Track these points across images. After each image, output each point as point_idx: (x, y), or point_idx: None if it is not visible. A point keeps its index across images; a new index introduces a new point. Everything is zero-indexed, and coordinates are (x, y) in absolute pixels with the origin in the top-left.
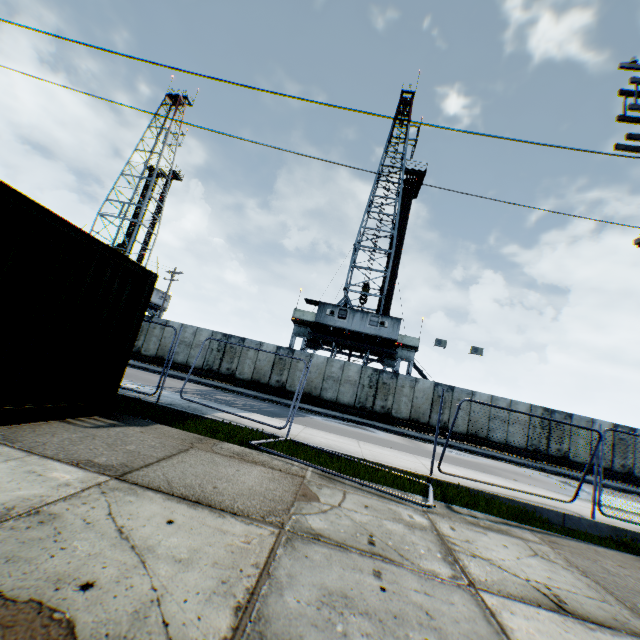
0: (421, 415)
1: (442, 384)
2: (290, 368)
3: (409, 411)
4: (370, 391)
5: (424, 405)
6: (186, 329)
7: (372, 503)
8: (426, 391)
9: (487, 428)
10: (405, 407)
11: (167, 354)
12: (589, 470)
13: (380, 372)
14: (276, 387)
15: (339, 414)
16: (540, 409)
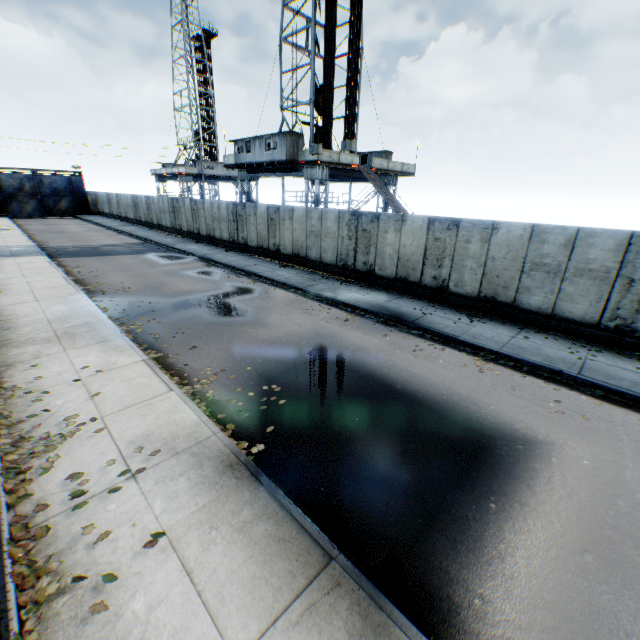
0: (263, 241)
1: (271, 205)
2: (198, 216)
3: (256, 239)
4: (234, 225)
5: (264, 231)
6: (160, 200)
7: None
8: (263, 216)
9: (306, 246)
10: (254, 235)
11: (160, 221)
12: (395, 286)
13: (236, 205)
14: (197, 234)
15: (203, 249)
16: (348, 214)
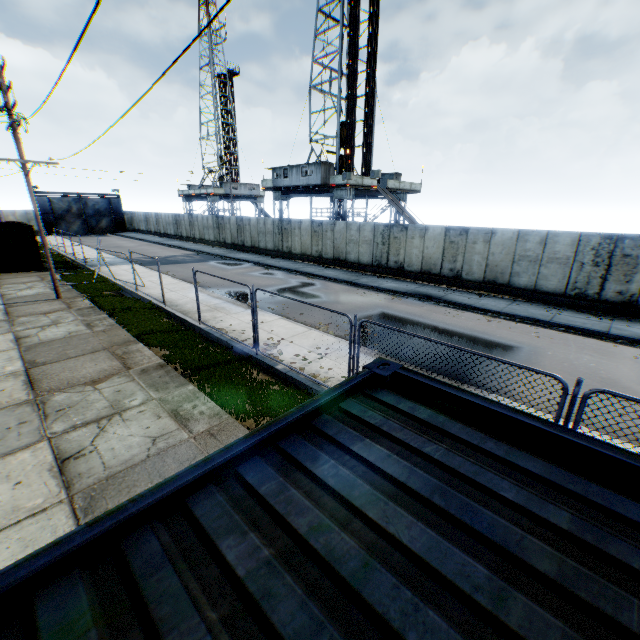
0: (307, 249)
1: (315, 221)
2: (244, 231)
3: (300, 247)
4: (279, 237)
5: (307, 241)
6: (204, 218)
7: (40, 284)
8: (307, 229)
9: (345, 252)
10: (298, 245)
11: (202, 236)
12: (420, 277)
13: (282, 221)
14: (241, 245)
15: (253, 257)
16: (382, 226)
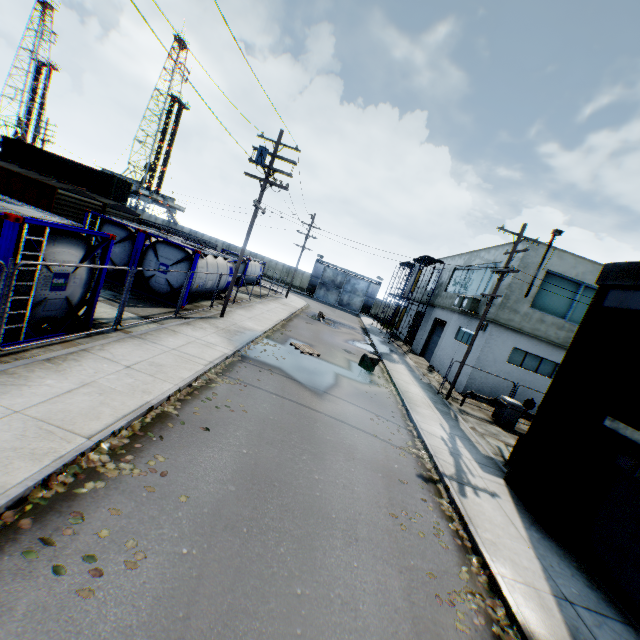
0: None
1: (134, 208)
2: None
3: None
4: None
5: None
6: None
7: None
8: None
9: None
10: None
11: None
12: None
13: None
14: None
15: None
16: (167, 221)
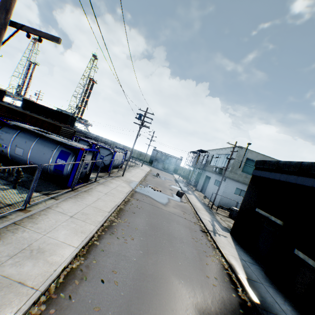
0: None
1: None
2: None
3: None
4: None
5: None
6: None
7: None
8: None
9: None
10: None
11: None
12: None
13: None
14: None
15: None
16: (86, 131)
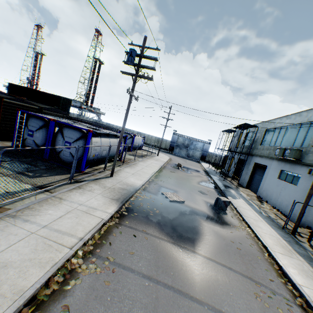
0: None
1: (79, 114)
2: None
3: None
4: None
5: None
6: None
7: None
8: (76, 116)
9: None
10: None
11: None
12: None
13: None
14: None
15: None
16: (95, 120)
